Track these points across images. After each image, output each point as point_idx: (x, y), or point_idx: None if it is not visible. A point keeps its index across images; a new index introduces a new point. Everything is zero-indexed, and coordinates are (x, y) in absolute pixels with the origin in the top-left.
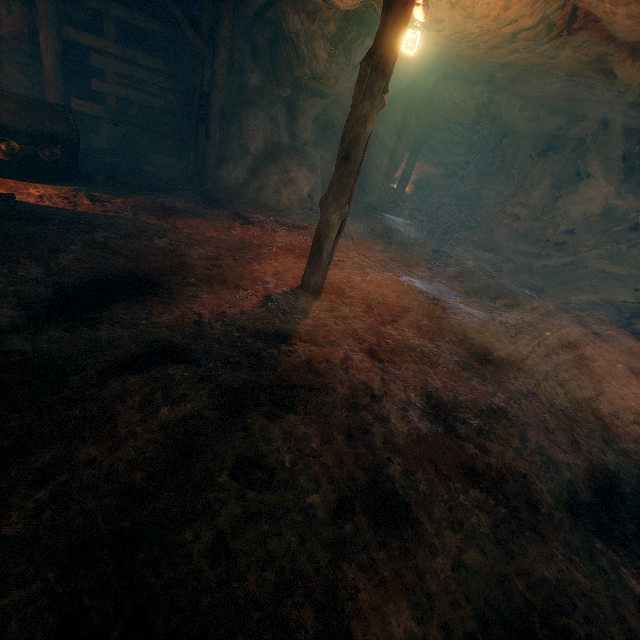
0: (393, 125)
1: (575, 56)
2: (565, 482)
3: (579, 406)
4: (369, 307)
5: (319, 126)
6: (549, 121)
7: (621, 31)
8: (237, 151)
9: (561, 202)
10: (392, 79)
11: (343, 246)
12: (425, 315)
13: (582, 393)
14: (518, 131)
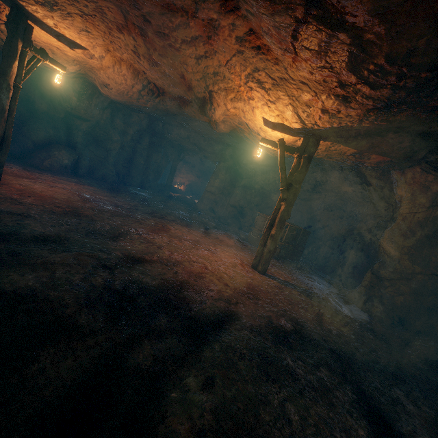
0: (145, 144)
1: (172, 105)
2: (18, 232)
3: (111, 233)
4: (20, 191)
5: (94, 138)
6: (217, 147)
7: (169, 92)
8: (23, 138)
9: (233, 186)
10: (132, 120)
11: (62, 182)
12: (62, 200)
13: (125, 232)
14: (208, 152)
